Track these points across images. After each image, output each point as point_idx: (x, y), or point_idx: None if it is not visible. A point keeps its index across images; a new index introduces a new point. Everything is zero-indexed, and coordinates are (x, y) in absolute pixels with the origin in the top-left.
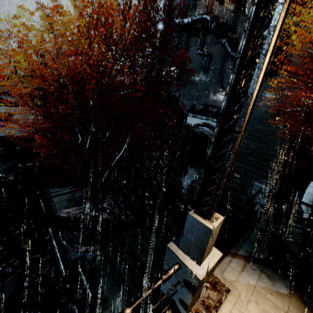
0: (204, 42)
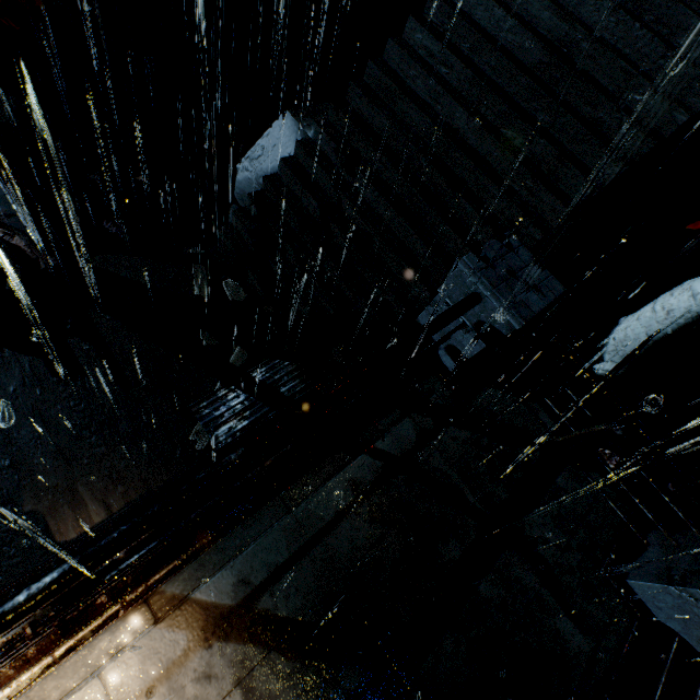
0: None
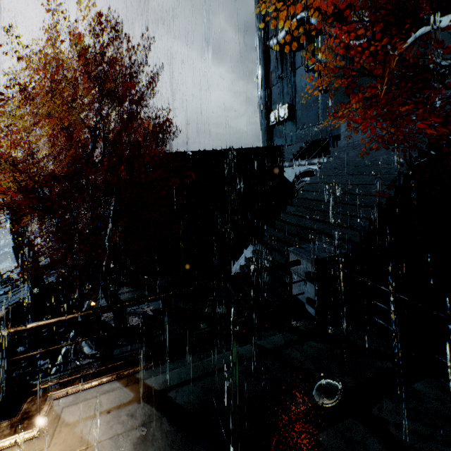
0: (314, 51)
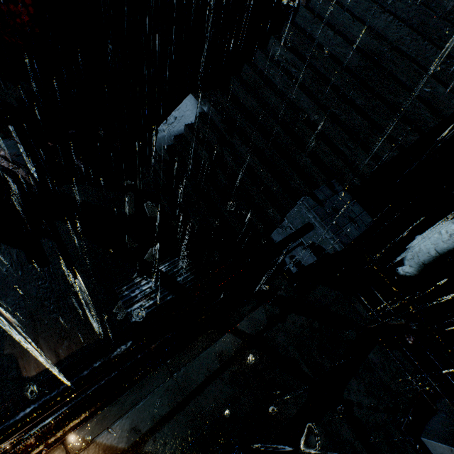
0: None
